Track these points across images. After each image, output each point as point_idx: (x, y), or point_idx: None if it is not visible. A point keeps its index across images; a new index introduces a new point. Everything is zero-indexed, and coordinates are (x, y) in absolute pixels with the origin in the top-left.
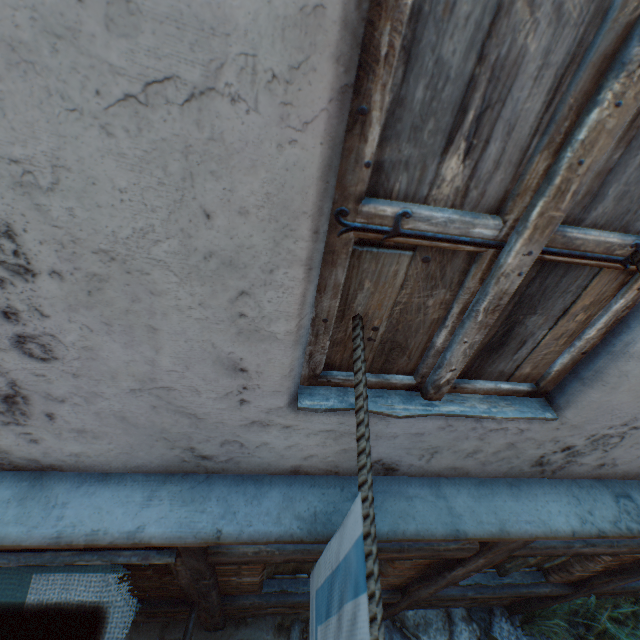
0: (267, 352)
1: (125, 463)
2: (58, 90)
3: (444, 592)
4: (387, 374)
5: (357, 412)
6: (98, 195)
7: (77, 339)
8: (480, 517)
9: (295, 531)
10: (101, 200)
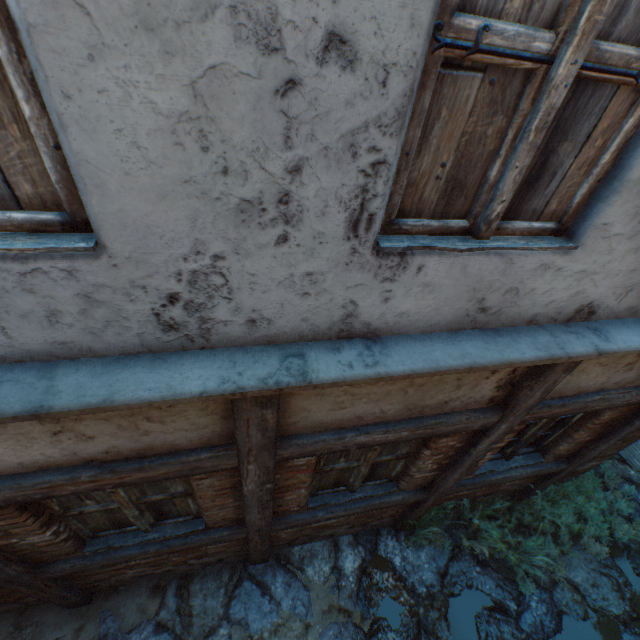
0: None
1: None
2: None
3: (293, 518)
4: None
5: None
6: None
7: None
8: (87, 391)
9: None
10: None
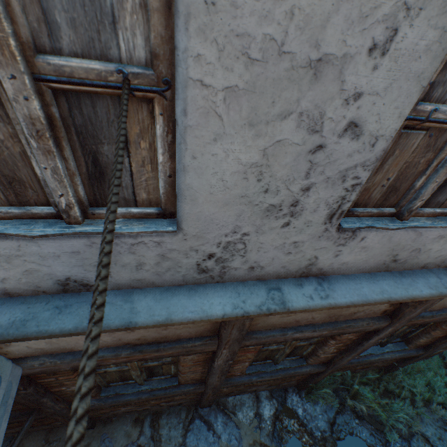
0: None
1: None
2: None
3: (236, 380)
4: (30, 206)
5: None
6: None
7: None
8: (154, 312)
9: None
10: None
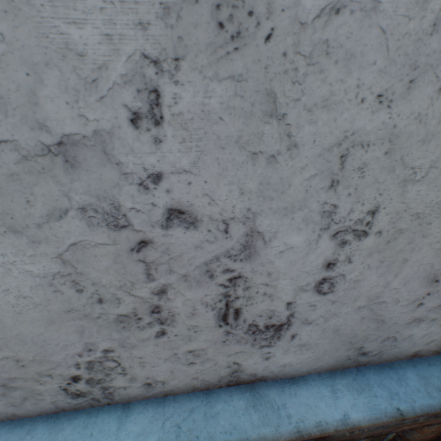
0: None
1: (309, 367)
2: None
3: None
4: None
5: None
6: (439, 180)
7: (354, 275)
8: None
9: None
10: (439, 182)
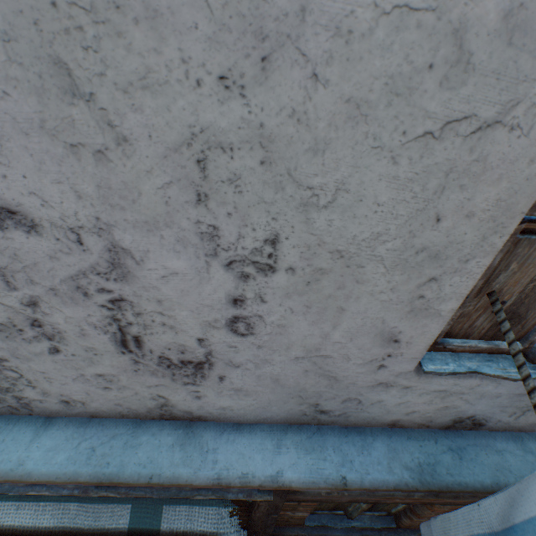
0: (424, 326)
1: (256, 415)
2: (373, 133)
3: None
4: (495, 340)
5: (524, 380)
6: (358, 209)
7: (277, 319)
8: None
9: (408, 480)
10: (358, 212)
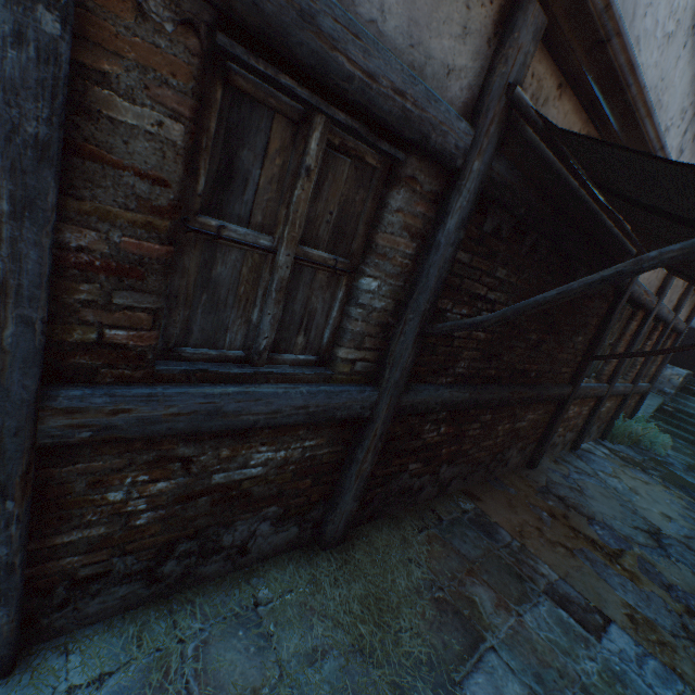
0: None
1: None
2: None
3: (614, 384)
4: None
5: None
6: None
7: None
8: None
9: None
10: None
